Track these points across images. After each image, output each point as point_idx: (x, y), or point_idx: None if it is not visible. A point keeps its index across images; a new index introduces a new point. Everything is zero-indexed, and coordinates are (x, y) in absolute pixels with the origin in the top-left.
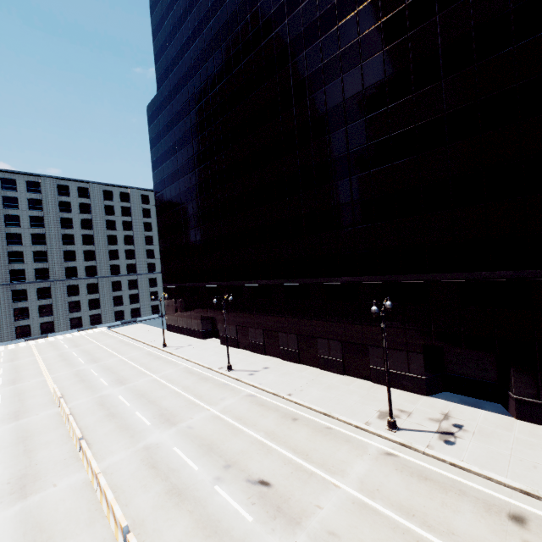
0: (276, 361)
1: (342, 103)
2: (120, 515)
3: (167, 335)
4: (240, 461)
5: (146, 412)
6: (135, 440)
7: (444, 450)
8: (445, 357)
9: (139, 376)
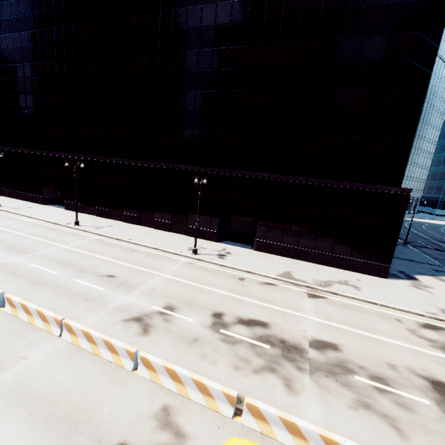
0: (119, 223)
1: (199, 28)
2: None
3: None
4: (93, 269)
5: None
6: None
7: (219, 260)
8: (230, 222)
9: None
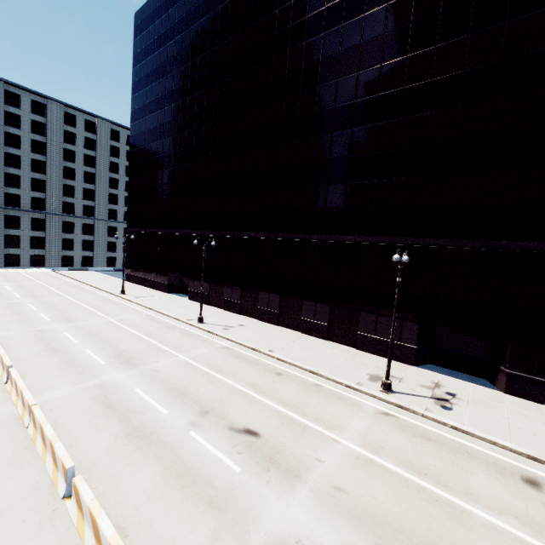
0: (252, 320)
1: (382, 36)
2: (64, 454)
3: (125, 285)
4: (220, 409)
5: (99, 351)
6: (84, 377)
7: (443, 414)
8: (437, 330)
9: (90, 317)
